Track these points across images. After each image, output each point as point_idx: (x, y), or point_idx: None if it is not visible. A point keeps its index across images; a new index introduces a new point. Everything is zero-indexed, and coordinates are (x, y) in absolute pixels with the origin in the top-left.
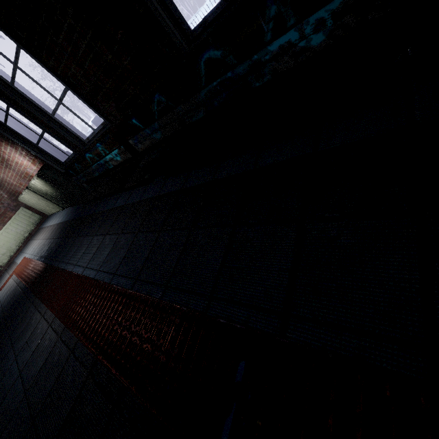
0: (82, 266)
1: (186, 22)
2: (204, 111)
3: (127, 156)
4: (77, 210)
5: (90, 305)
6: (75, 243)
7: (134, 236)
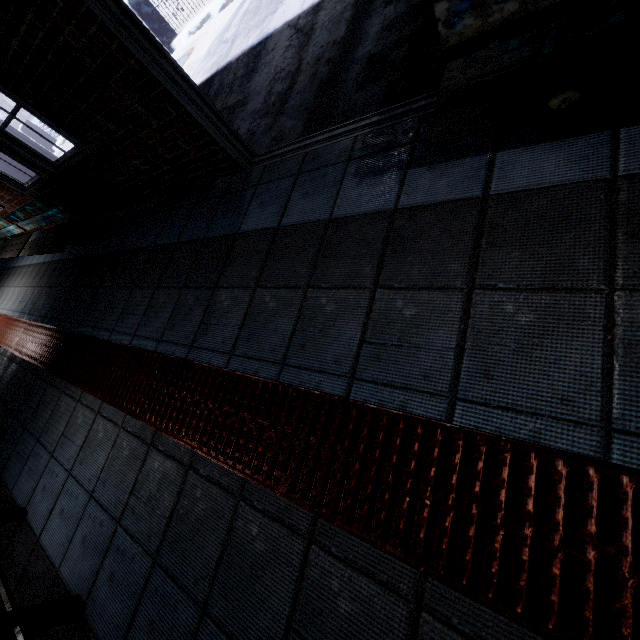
0: (2, 308)
1: (20, 181)
2: (45, 223)
3: (22, 230)
4: (5, 260)
5: (2, 328)
6: (0, 291)
7: (27, 289)
